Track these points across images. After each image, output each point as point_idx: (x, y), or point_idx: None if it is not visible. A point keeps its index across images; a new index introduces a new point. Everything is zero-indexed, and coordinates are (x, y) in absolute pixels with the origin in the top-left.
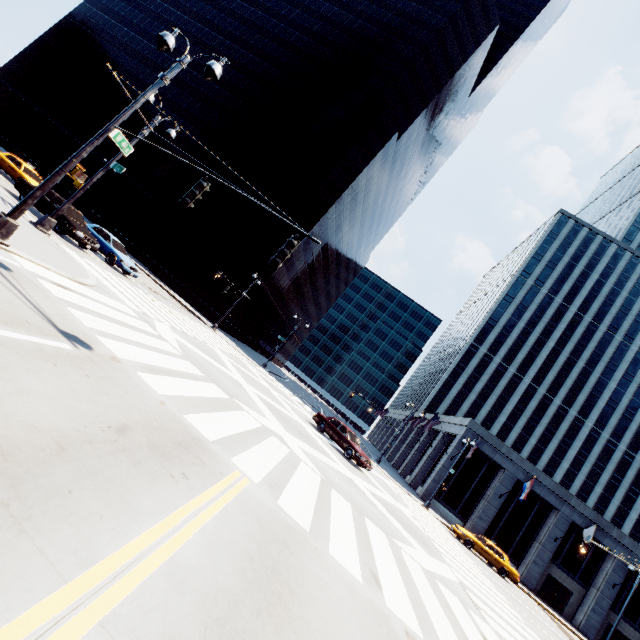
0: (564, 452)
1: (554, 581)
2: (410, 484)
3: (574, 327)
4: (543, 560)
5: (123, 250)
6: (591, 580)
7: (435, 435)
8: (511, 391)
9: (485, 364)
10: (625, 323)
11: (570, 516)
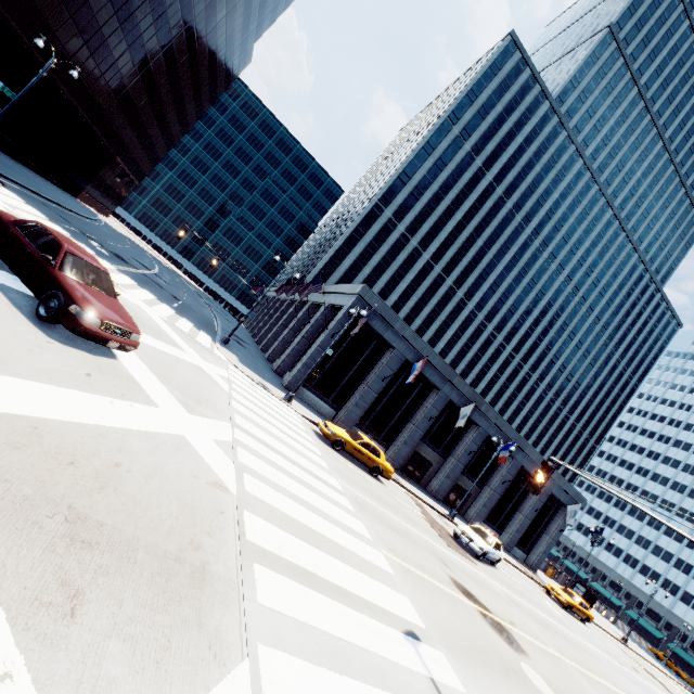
0: (443, 333)
1: (419, 457)
2: (276, 370)
3: (485, 199)
4: (414, 440)
5: None
6: (451, 451)
7: (317, 311)
8: (408, 267)
9: (387, 232)
10: (529, 203)
11: (449, 395)
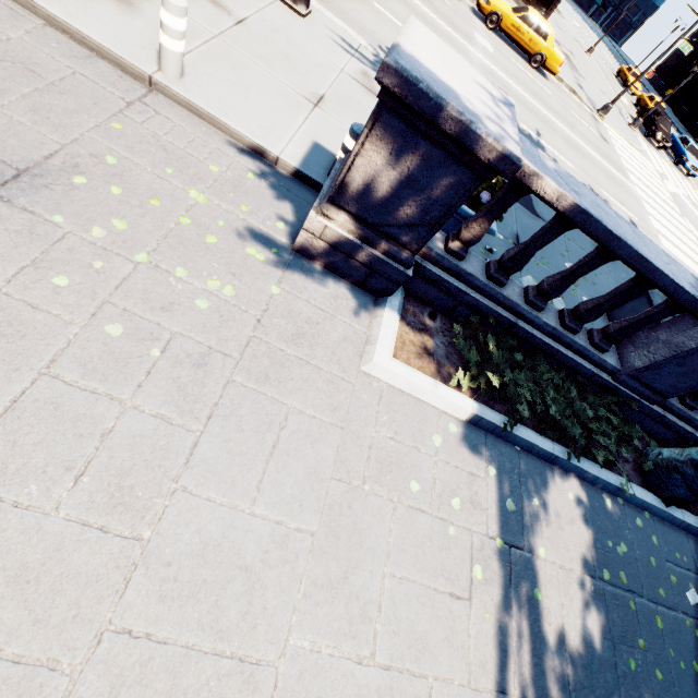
0: None
1: None
2: None
3: None
4: None
5: (696, 155)
6: None
7: None
8: None
9: None
10: None
11: None
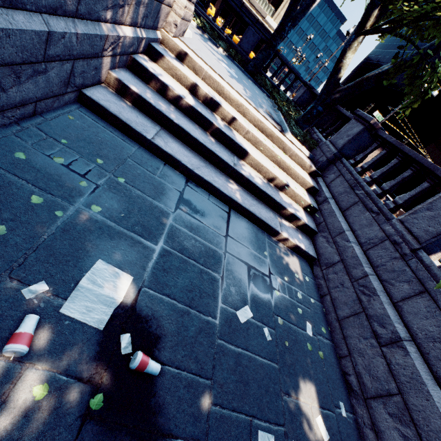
0: None
1: None
2: None
3: None
4: None
5: None
6: None
7: None
8: None
9: None
10: None
11: None
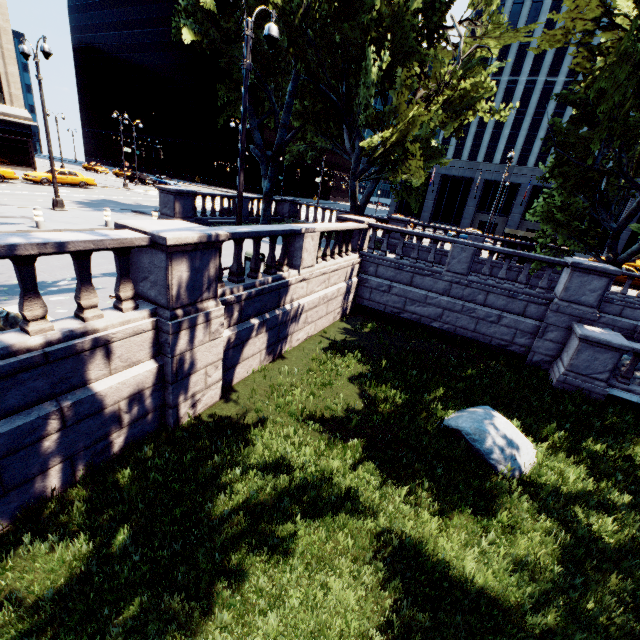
0: None
1: (484, 223)
2: None
3: None
4: (469, 214)
5: (170, 180)
6: (510, 210)
7: None
8: (508, 101)
9: None
10: None
11: (482, 177)
